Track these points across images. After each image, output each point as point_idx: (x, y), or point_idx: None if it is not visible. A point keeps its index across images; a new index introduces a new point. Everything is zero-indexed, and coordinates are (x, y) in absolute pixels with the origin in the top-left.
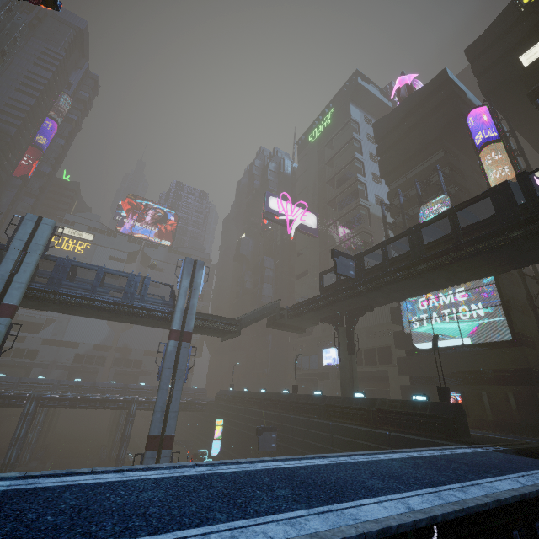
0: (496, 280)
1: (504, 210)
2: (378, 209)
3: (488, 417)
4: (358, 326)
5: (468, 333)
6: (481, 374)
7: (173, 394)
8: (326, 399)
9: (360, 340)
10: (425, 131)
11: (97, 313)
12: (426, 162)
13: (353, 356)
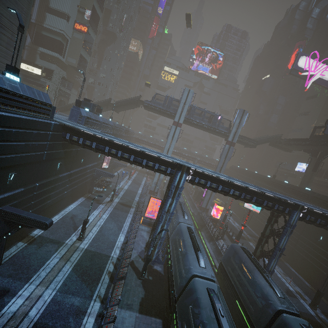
0: None
1: None
2: None
3: None
4: None
5: None
6: None
7: (224, 164)
8: (289, 185)
9: (326, 165)
10: None
11: (200, 128)
12: None
13: (314, 172)
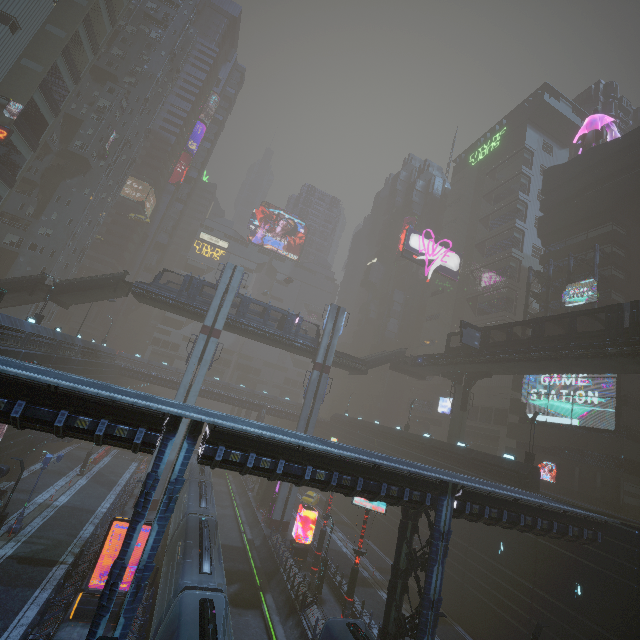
0: (618, 375)
1: (611, 329)
2: (533, 262)
3: (575, 488)
4: (480, 383)
5: (578, 415)
6: (582, 453)
7: (313, 411)
8: (433, 441)
9: (479, 397)
10: (598, 198)
11: (263, 340)
12: (591, 232)
13: (464, 412)
